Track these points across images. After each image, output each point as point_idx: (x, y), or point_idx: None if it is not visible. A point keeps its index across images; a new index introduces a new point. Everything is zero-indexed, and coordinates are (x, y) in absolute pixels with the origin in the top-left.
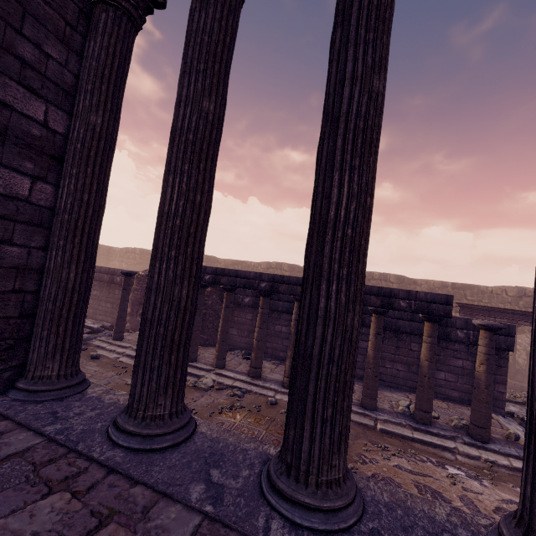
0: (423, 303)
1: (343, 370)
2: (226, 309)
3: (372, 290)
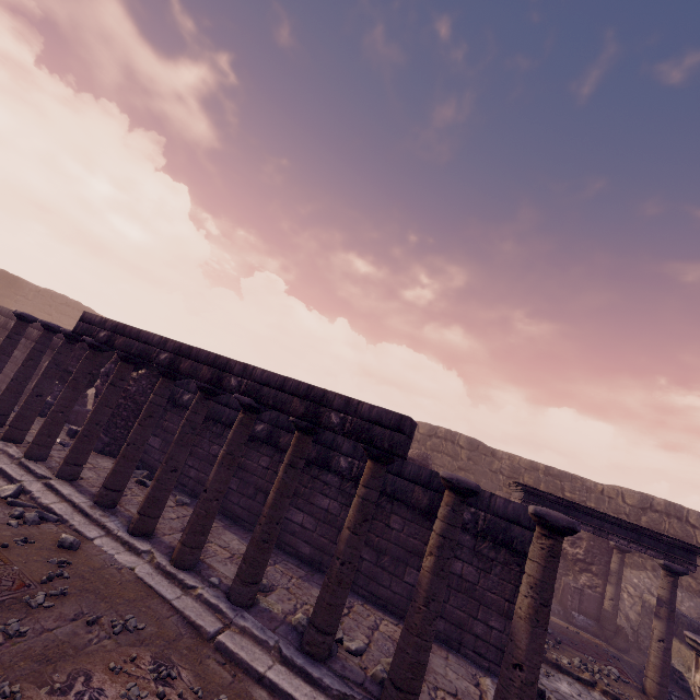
0: (363, 422)
1: None
2: (110, 387)
3: (299, 388)
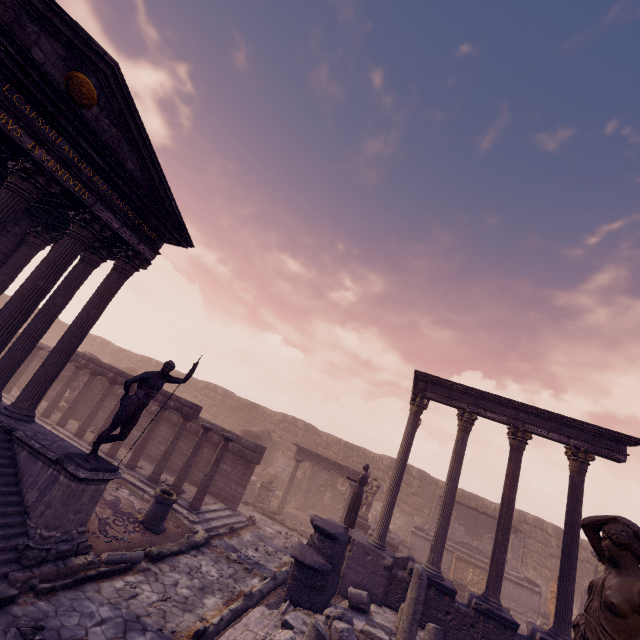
0: (181, 405)
1: (7, 364)
2: (84, 386)
3: (162, 392)
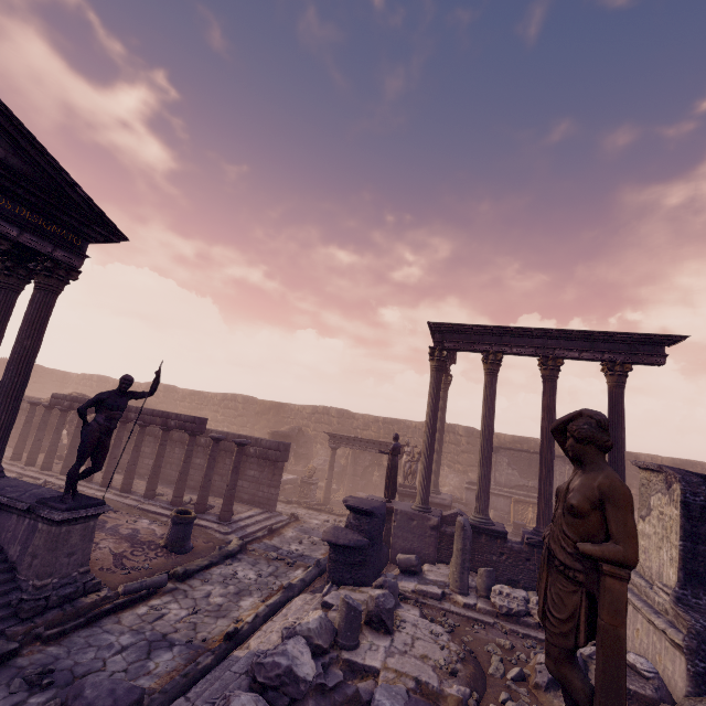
0: (183, 422)
1: None
2: (76, 428)
3: (159, 413)
